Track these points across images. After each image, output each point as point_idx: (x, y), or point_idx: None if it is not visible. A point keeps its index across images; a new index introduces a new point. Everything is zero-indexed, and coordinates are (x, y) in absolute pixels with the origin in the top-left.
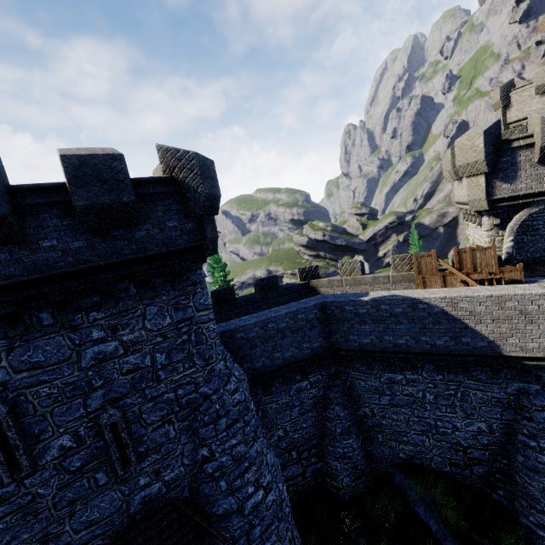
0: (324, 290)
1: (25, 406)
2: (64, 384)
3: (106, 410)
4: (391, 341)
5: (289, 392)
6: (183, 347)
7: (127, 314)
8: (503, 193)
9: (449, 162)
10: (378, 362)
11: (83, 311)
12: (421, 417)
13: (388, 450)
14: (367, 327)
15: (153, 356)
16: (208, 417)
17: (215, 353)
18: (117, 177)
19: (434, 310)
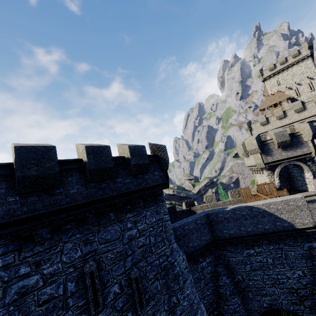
0: (199, 212)
1: (101, 264)
2: (116, 252)
3: (133, 269)
4: (244, 230)
5: (198, 270)
6: (160, 234)
7: (139, 215)
8: (269, 160)
9: (242, 150)
10: (239, 244)
11: (124, 213)
12: (269, 275)
13: (257, 303)
14: (231, 224)
15: (149, 238)
16: (174, 276)
17: (172, 238)
18: (143, 154)
19: (260, 210)
